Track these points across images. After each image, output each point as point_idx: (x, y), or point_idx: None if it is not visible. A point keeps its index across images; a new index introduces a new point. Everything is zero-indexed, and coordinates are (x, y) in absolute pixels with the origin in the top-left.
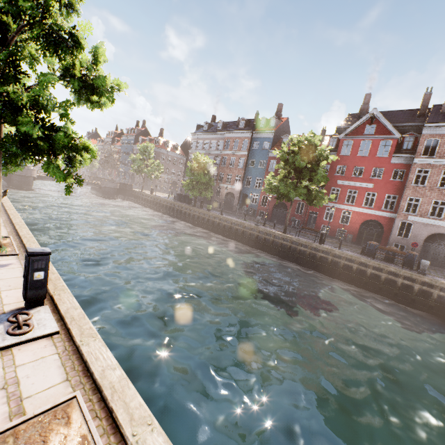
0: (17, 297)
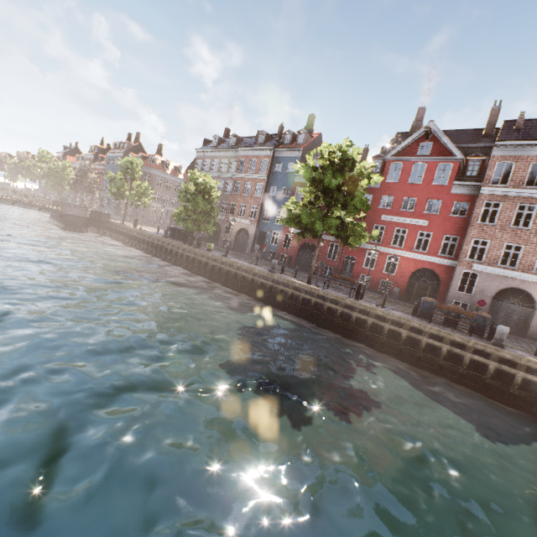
0: None
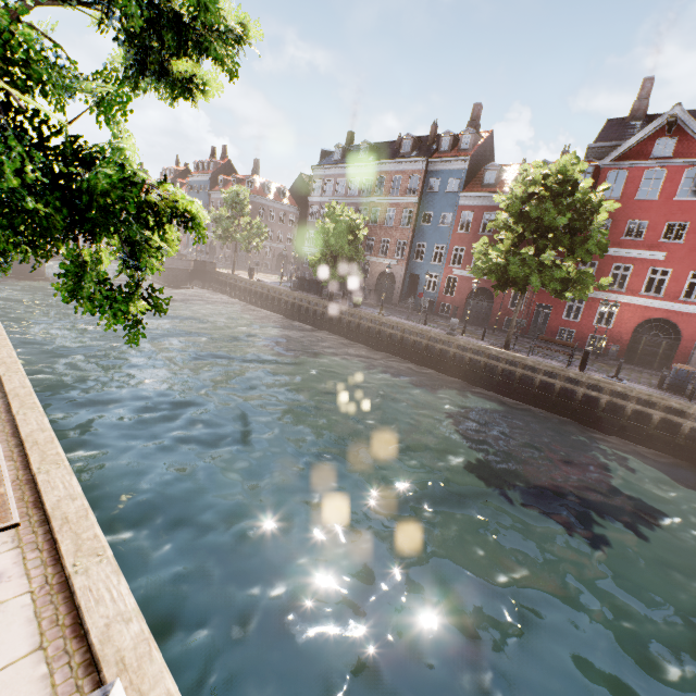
0: None
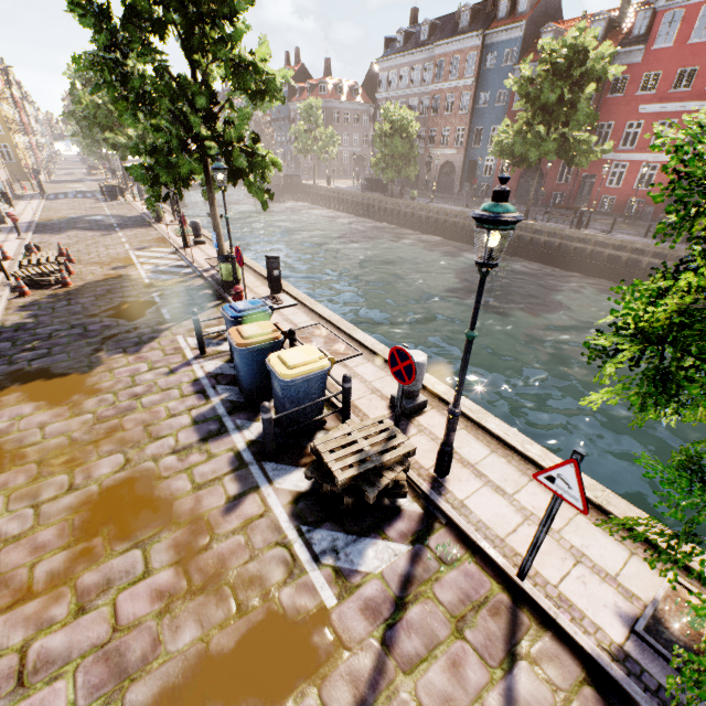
0: (263, 291)
